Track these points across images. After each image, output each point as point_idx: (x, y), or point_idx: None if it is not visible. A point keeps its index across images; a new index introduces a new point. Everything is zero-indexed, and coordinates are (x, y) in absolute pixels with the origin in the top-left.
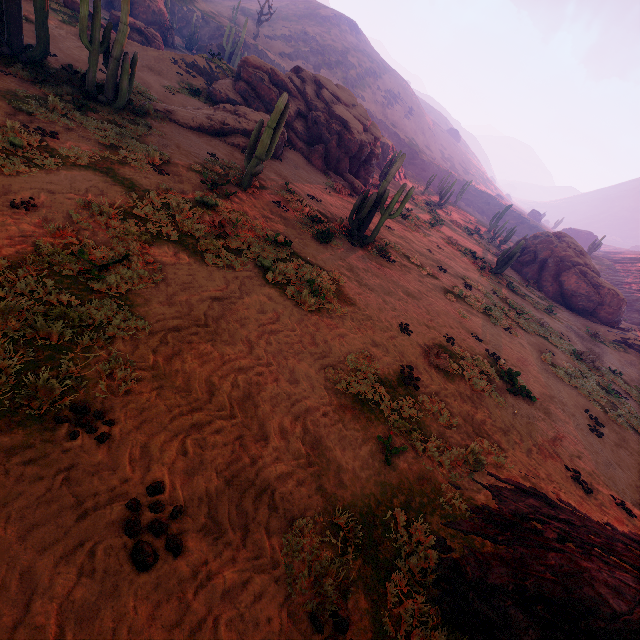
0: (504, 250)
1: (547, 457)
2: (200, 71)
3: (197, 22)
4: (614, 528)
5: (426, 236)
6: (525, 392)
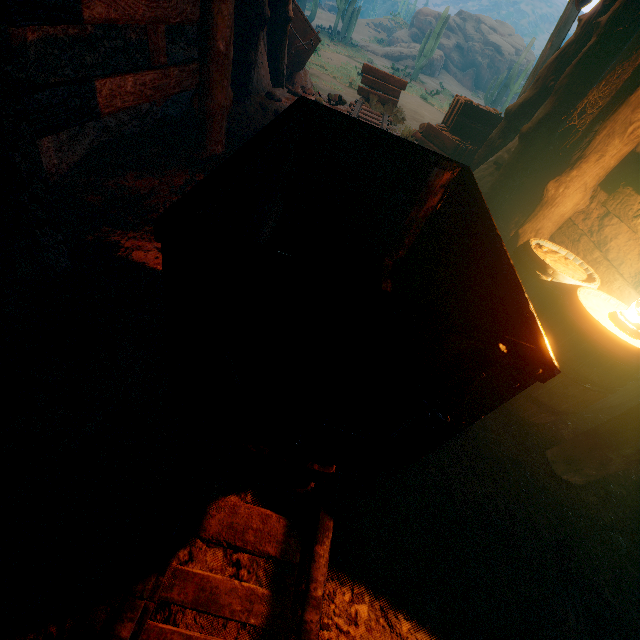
0: None
1: None
2: (383, 28)
3: (375, 4)
4: None
5: None
6: None
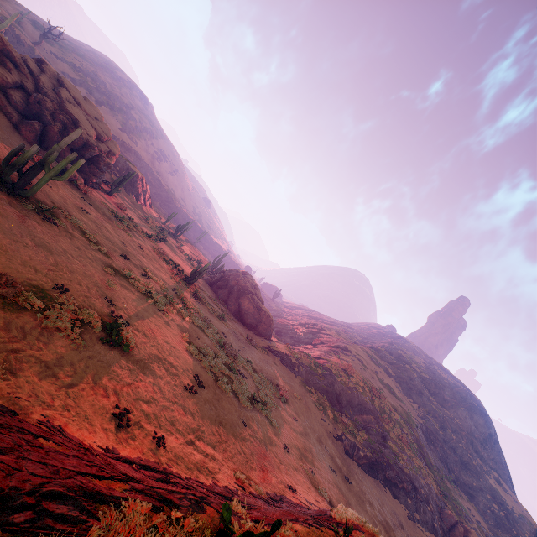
0: (198, 266)
1: (97, 395)
2: None
3: None
4: (114, 452)
5: (131, 236)
6: (130, 348)
